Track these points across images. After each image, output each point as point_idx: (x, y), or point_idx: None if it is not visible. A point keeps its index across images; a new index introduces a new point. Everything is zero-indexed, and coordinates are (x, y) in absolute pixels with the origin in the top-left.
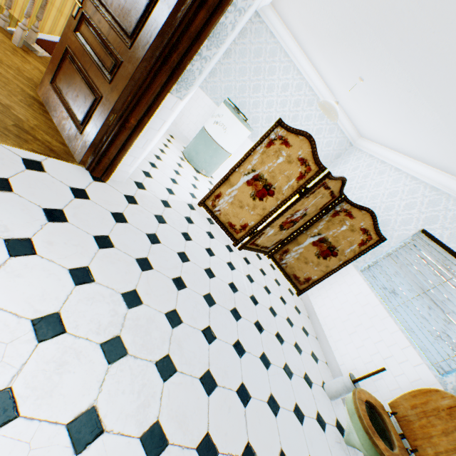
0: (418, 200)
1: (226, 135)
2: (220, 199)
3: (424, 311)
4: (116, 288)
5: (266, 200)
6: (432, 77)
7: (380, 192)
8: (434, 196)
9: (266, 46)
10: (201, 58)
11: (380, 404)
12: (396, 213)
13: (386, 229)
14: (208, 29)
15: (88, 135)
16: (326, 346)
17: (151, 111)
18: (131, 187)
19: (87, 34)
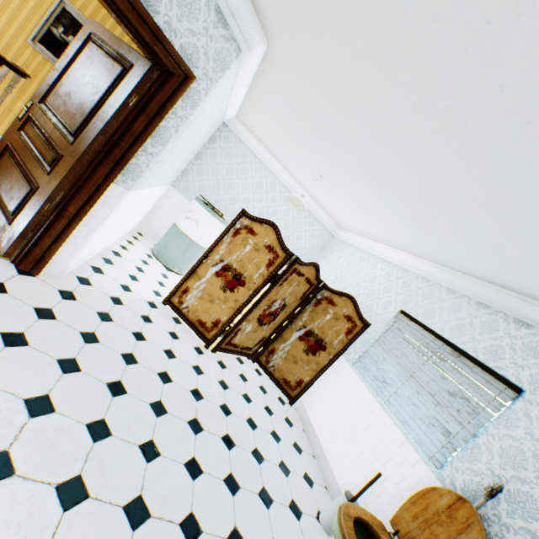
0: (394, 282)
1: (199, 229)
2: (188, 294)
3: (414, 396)
4: (18, 393)
5: (237, 291)
6: (363, 171)
7: (362, 279)
8: (406, 276)
9: (236, 150)
10: (147, 154)
11: (380, 522)
12: (377, 297)
13: (371, 315)
14: (149, 130)
15: (19, 225)
16: (325, 464)
17: (93, 199)
18: (71, 281)
19: (31, 133)
